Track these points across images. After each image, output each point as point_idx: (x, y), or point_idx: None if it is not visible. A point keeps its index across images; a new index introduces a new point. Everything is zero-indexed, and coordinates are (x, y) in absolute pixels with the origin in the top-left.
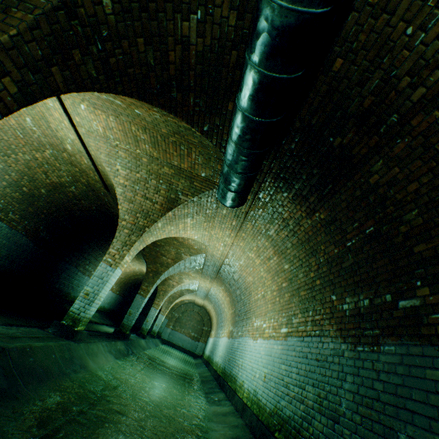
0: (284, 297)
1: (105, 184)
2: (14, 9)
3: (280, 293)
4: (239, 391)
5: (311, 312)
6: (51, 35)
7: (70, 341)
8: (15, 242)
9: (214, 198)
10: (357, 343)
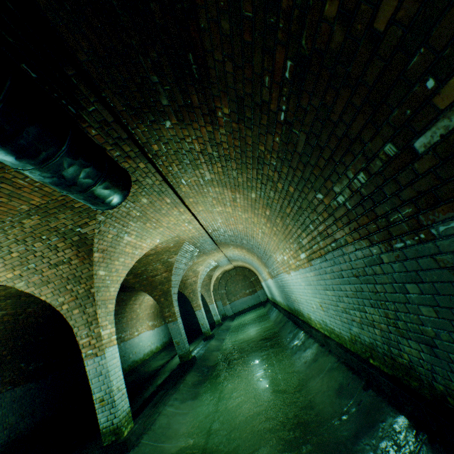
0: (278, 224)
1: None
2: None
3: (272, 223)
4: (311, 323)
5: (311, 226)
6: None
7: (128, 453)
8: (12, 401)
9: None
10: (390, 240)
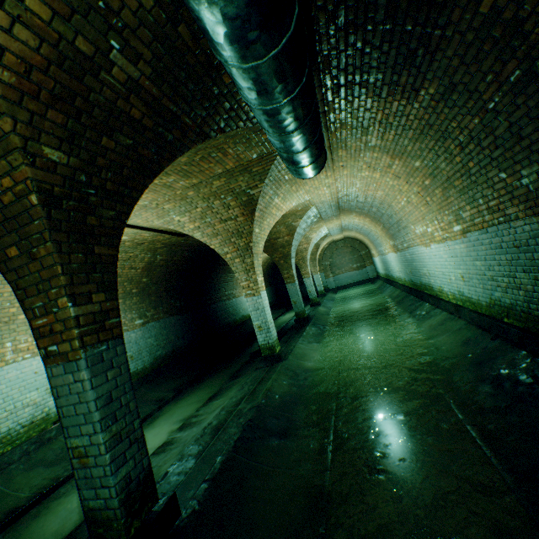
0: (435, 195)
1: (178, 235)
2: (34, 250)
3: (427, 193)
4: (441, 296)
5: (480, 201)
6: (69, 236)
7: (281, 362)
8: (170, 326)
9: (283, 164)
10: None
